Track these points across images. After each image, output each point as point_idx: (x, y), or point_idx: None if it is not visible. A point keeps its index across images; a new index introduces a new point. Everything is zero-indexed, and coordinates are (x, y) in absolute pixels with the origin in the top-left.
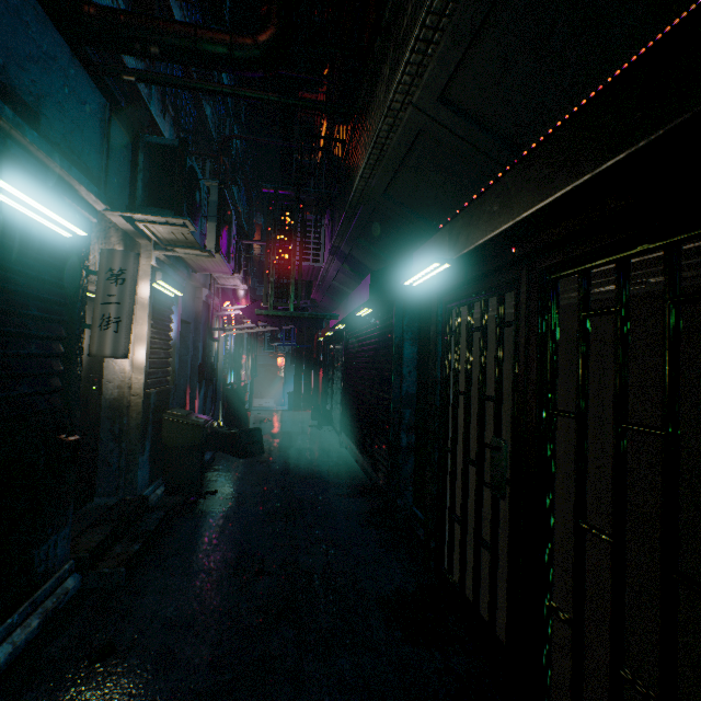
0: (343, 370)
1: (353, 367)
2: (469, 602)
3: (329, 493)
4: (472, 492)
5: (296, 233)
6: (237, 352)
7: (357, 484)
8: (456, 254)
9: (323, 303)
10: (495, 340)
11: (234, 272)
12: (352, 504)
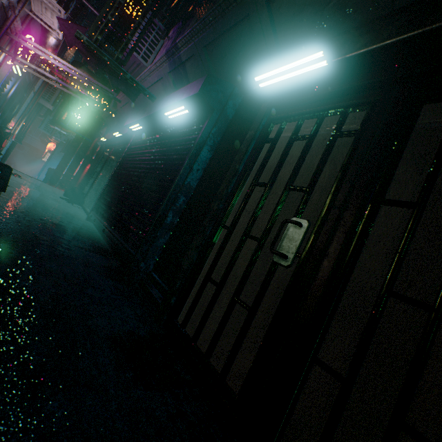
0: (119, 163)
1: (132, 161)
2: (200, 352)
3: (70, 242)
4: (224, 267)
5: (154, 0)
6: (13, 103)
7: (99, 246)
8: (335, 57)
9: (122, 111)
10: (327, 144)
11: (59, 4)
12: (92, 257)
